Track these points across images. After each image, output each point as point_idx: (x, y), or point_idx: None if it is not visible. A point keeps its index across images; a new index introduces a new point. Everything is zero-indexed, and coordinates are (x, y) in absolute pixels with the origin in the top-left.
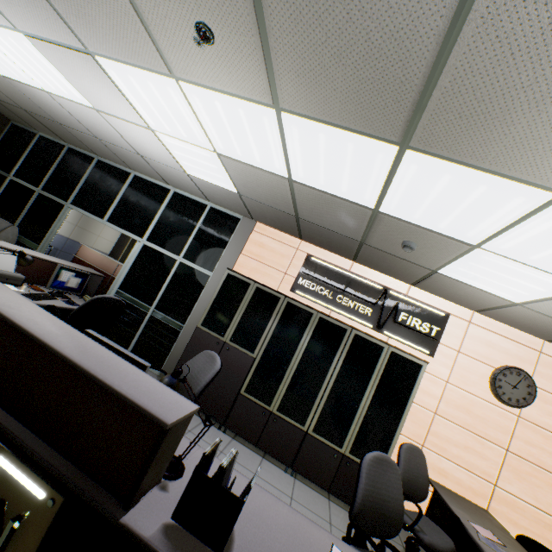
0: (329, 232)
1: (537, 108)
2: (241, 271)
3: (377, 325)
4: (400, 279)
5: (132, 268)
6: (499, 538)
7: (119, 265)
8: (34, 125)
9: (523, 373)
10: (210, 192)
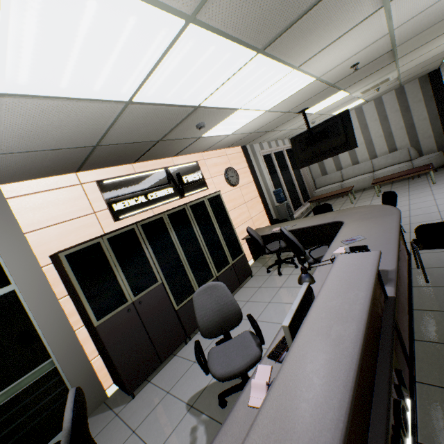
0: (129, 146)
1: (324, 28)
2: (48, 249)
3: (182, 194)
4: (168, 156)
5: None
6: (276, 227)
7: None
8: None
9: (231, 168)
10: None
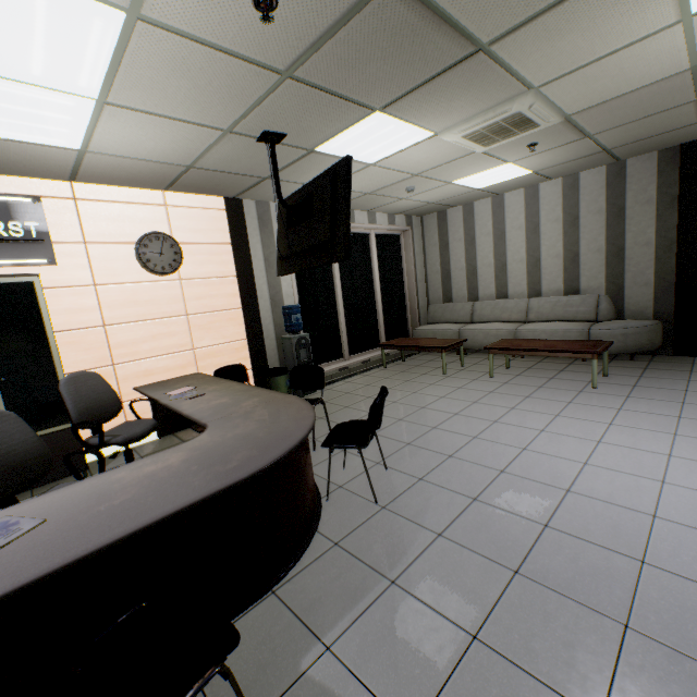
0: None
1: None
2: None
3: None
4: None
5: None
6: (195, 386)
7: None
8: None
9: (163, 236)
10: None
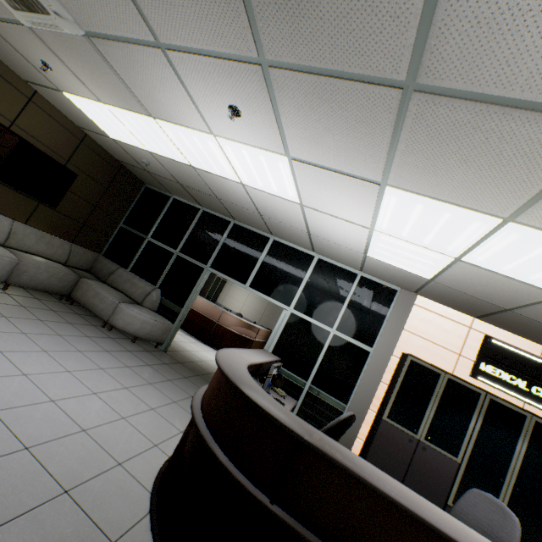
0: None
1: None
2: (405, 348)
3: None
4: None
5: (280, 338)
6: None
7: (223, 311)
8: (175, 191)
9: None
10: (378, 269)
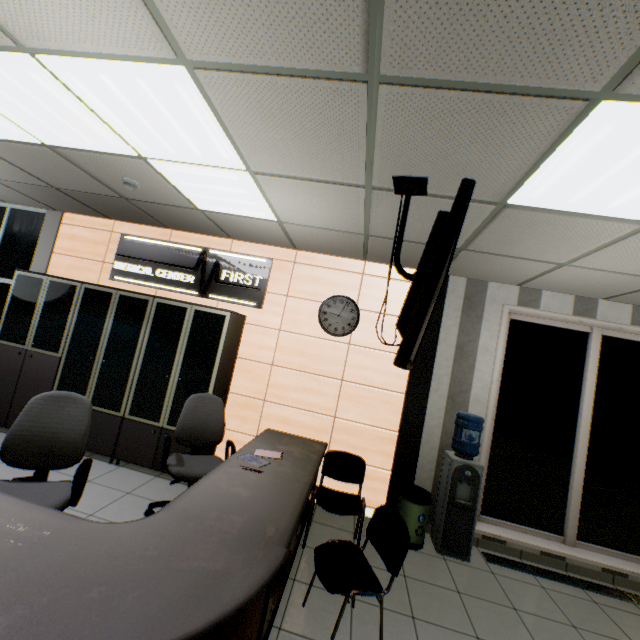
0: (96, 197)
1: None
2: (56, 272)
3: (199, 291)
4: (215, 234)
5: None
6: (287, 456)
7: None
8: None
9: (347, 300)
10: None
